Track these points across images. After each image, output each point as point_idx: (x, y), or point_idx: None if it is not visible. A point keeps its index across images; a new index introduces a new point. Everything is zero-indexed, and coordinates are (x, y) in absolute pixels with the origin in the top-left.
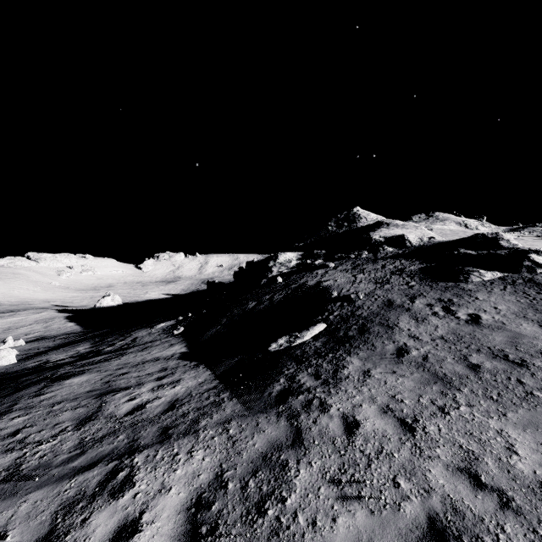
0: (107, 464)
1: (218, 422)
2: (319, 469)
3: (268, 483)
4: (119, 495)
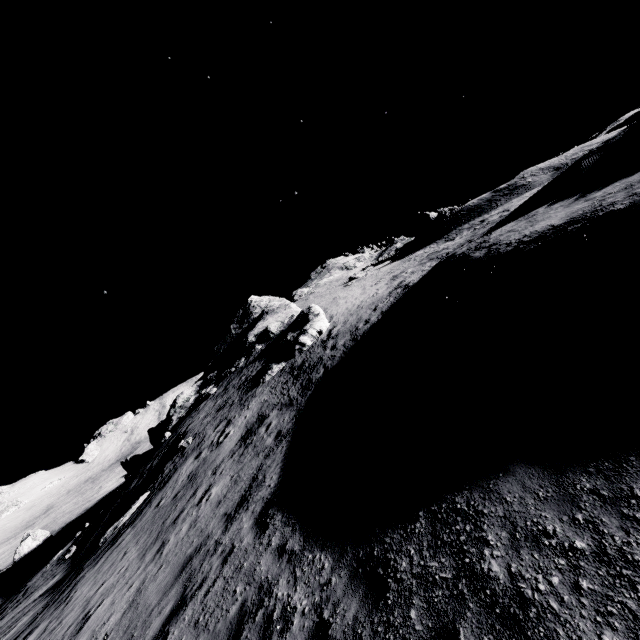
0: None
1: None
2: None
3: None
4: None
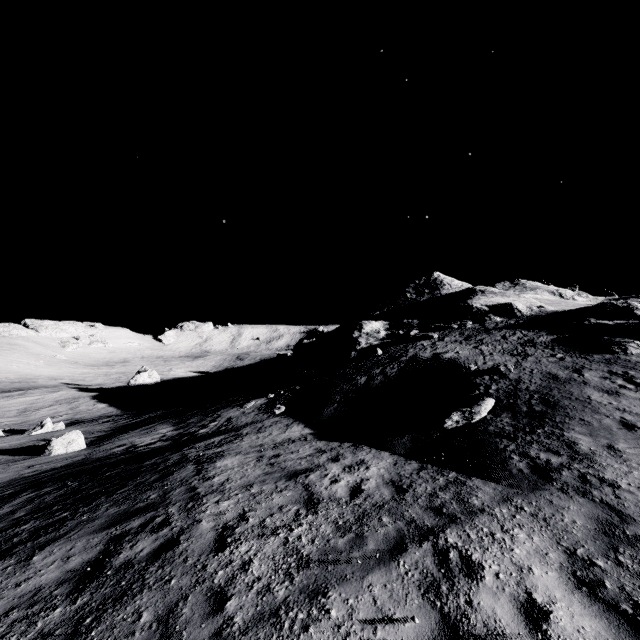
0: (419, 545)
1: (495, 500)
2: None
3: None
4: (478, 576)
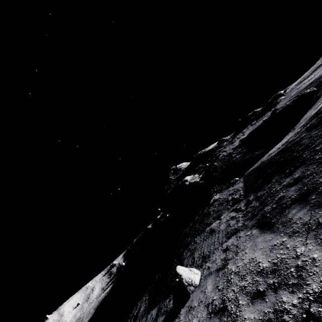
0: None
1: None
2: None
3: None
4: None
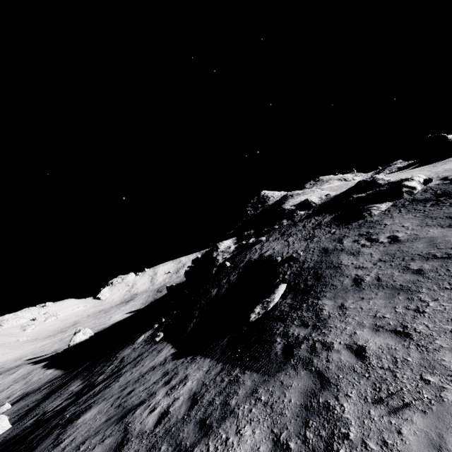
0: None
1: (246, 395)
2: (358, 396)
3: (323, 428)
4: None
